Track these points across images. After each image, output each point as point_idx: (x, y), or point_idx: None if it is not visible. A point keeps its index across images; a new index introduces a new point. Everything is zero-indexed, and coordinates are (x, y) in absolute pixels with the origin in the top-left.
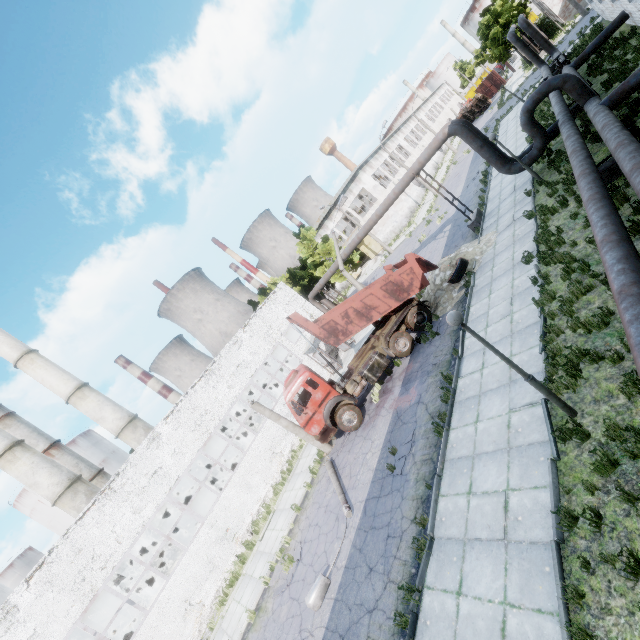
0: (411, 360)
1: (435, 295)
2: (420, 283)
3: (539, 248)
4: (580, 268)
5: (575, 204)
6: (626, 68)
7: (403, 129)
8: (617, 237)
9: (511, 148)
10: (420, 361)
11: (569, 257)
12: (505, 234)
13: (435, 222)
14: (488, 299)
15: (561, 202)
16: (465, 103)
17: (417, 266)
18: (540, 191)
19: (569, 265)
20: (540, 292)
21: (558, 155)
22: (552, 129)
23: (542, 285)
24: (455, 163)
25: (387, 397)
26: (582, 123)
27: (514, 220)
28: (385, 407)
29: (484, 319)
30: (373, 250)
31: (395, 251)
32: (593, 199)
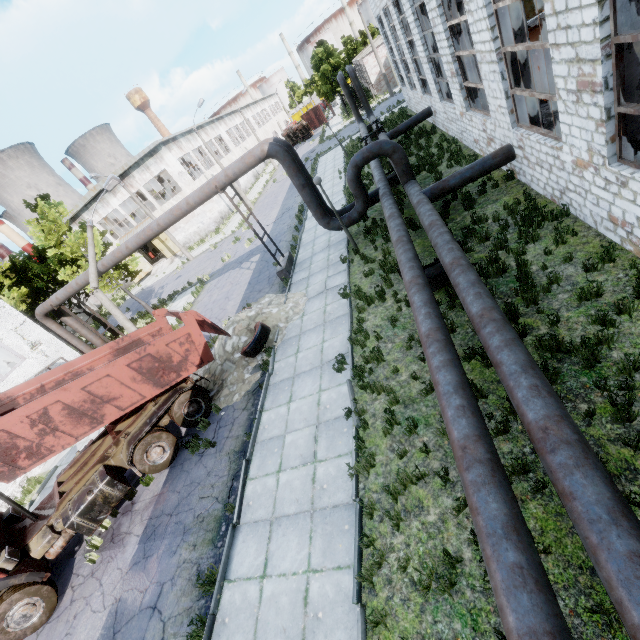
0: (168, 481)
1: (223, 366)
2: (200, 357)
3: (353, 350)
4: (408, 428)
5: (393, 302)
6: (434, 162)
7: (227, 120)
8: (487, 453)
9: (328, 191)
10: (179, 492)
11: (393, 397)
12: (316, 304)
13: (244, 243)
14: (287, 409)
15: (380, 293)
16: (291, 123)
17: (199, 332)
18: (355, 262)
19: (395, 417)
20: (356, 447)
21: (374, 225)
22: (373, 195)
23: (359, 434)
24: (274, 180)
25: (113, 557)
26: (397, 199)
27: (327, 289)
28: (103, 585)
29: (278, 450)
30: (170, 248)
31: (195, 260)
32: (436, 339)
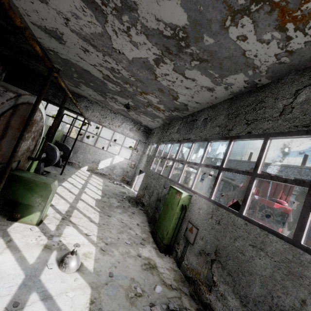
0: None
1: None
2: None
3: None
4: None
5: None
6: None
7: None
8: None
9: None
10: None
11: None
12: None
13: None
14: None
15: None
16: None
17: None
18: None
19: None
20: None
21: None
22: None
23: None
24: None
25: None
26: None
27: None
28: None
29: None
30: None
31: None
32: None
